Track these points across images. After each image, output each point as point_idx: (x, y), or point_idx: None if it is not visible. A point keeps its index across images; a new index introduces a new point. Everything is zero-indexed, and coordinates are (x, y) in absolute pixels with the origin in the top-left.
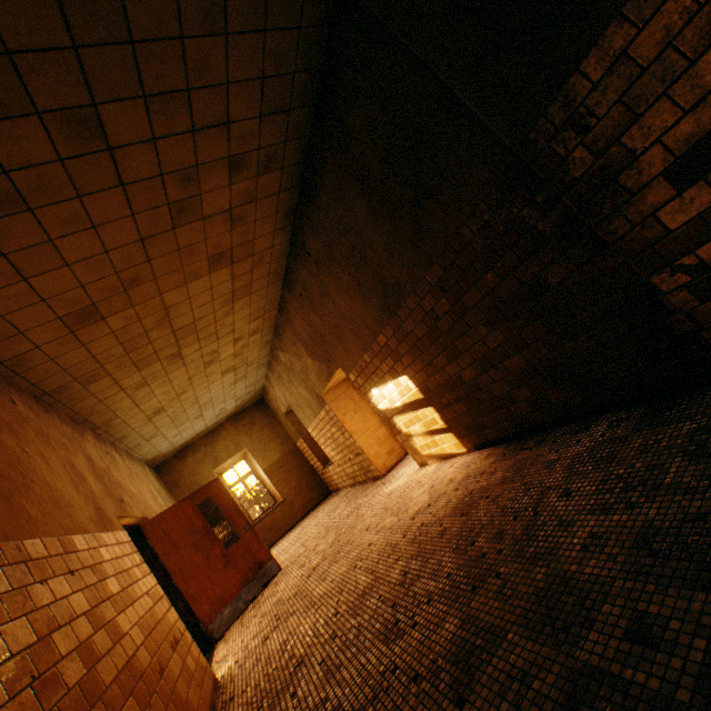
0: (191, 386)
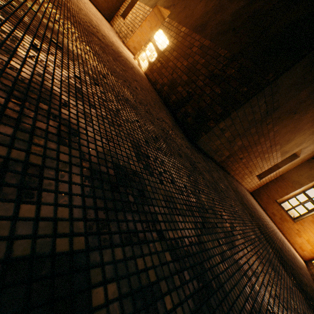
0: None
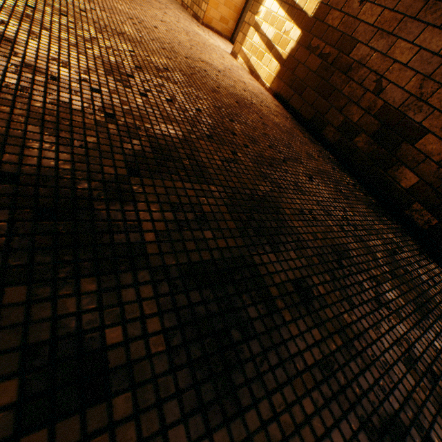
0: None
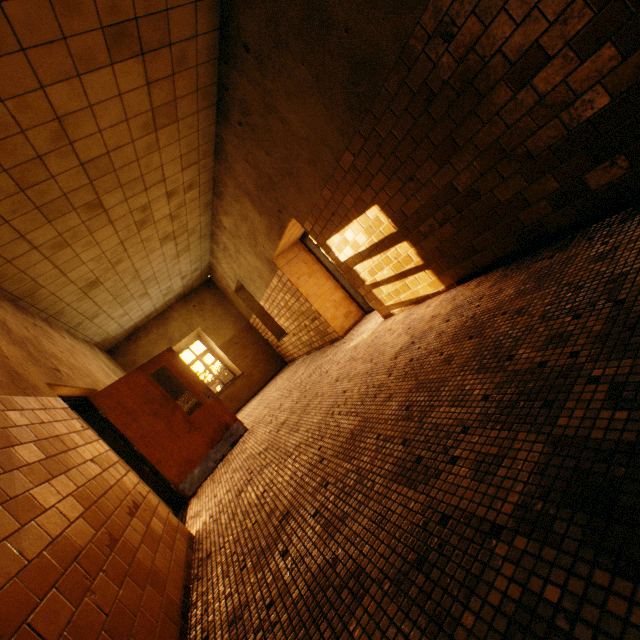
0: (126, 253)
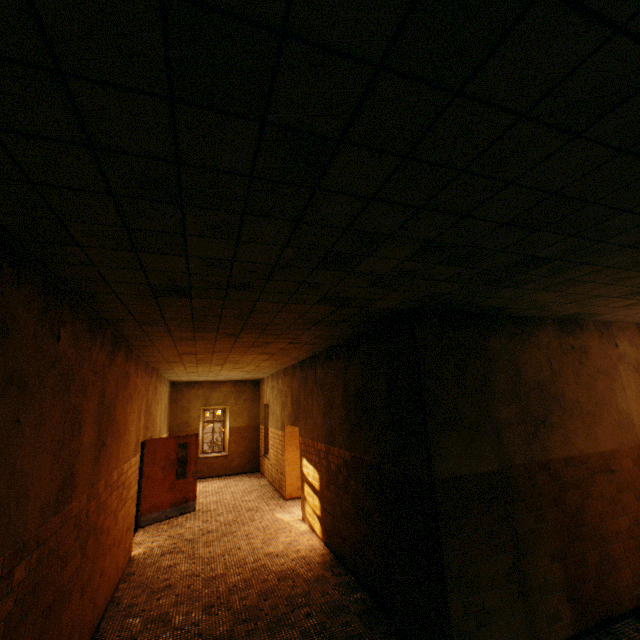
0: (220, 370)
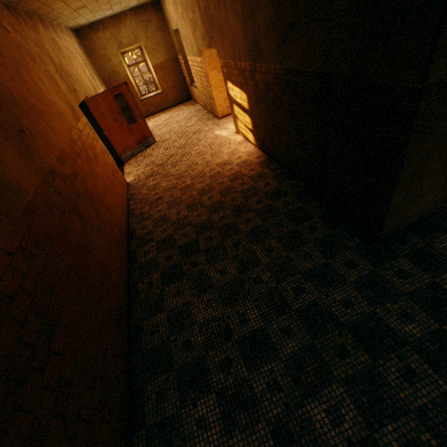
0: None
